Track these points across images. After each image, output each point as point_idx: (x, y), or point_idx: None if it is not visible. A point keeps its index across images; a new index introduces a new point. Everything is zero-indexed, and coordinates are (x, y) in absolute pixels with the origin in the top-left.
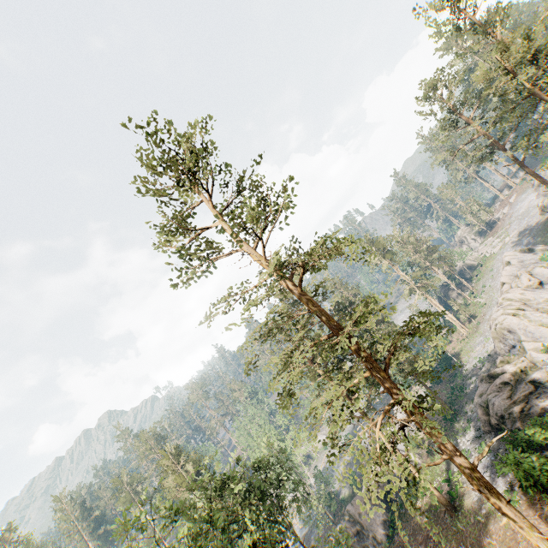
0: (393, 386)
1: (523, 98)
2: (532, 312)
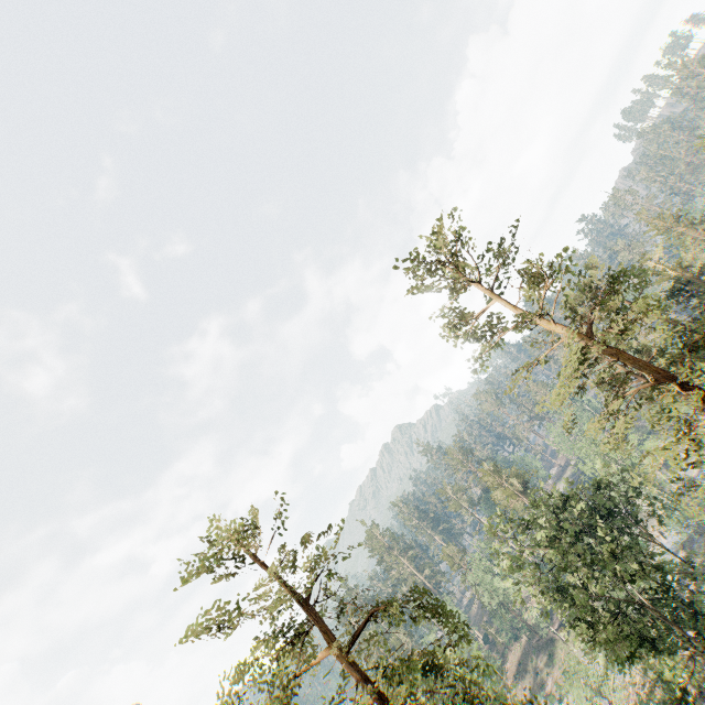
0: None
1: None
2: None
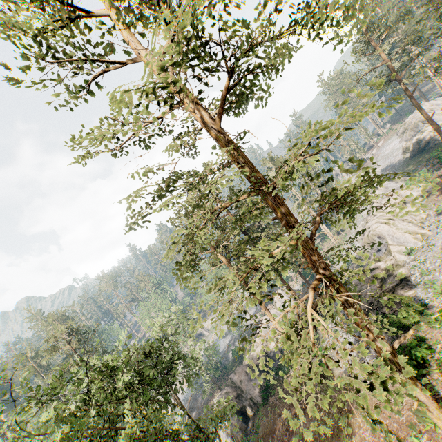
0: (320, 259)
1: None
2: (400, 222)
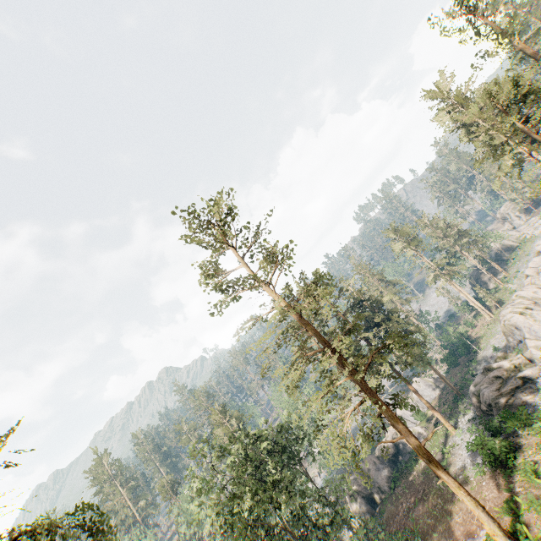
0: (366, 387)
1: (512, 136)
2: (538, 313)
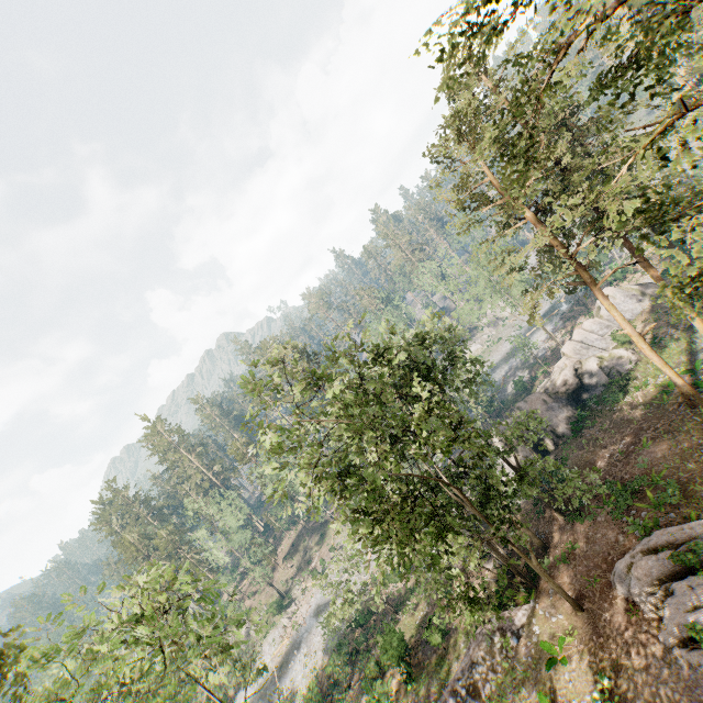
0: None
1: None
2: None
